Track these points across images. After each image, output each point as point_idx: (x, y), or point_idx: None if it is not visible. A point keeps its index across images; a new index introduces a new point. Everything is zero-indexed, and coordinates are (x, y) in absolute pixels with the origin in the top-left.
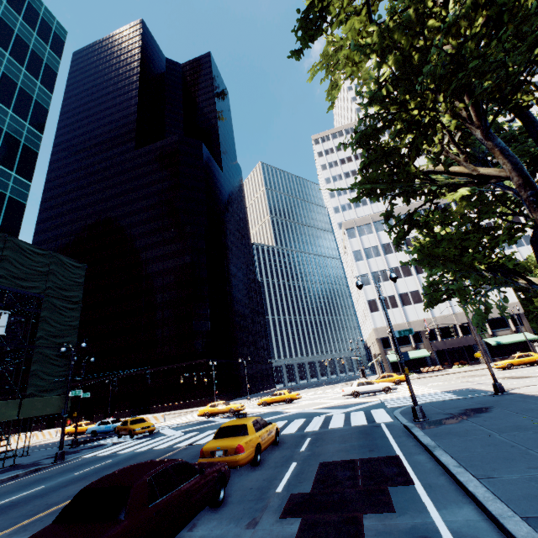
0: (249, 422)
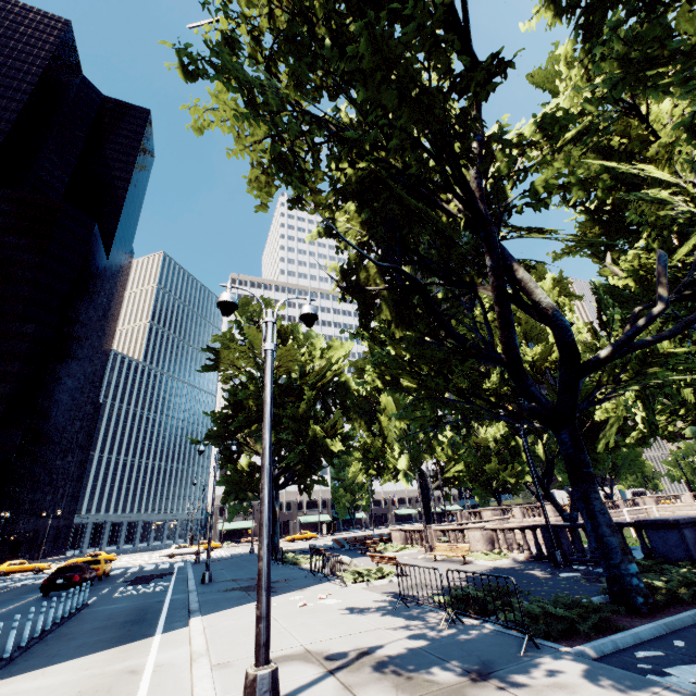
0: (102, 559)
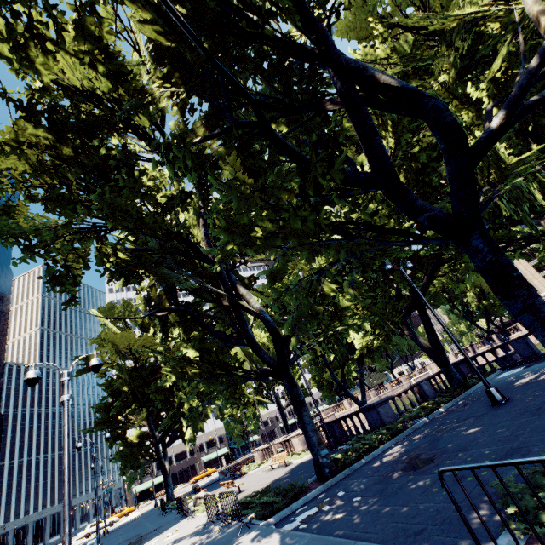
0: None
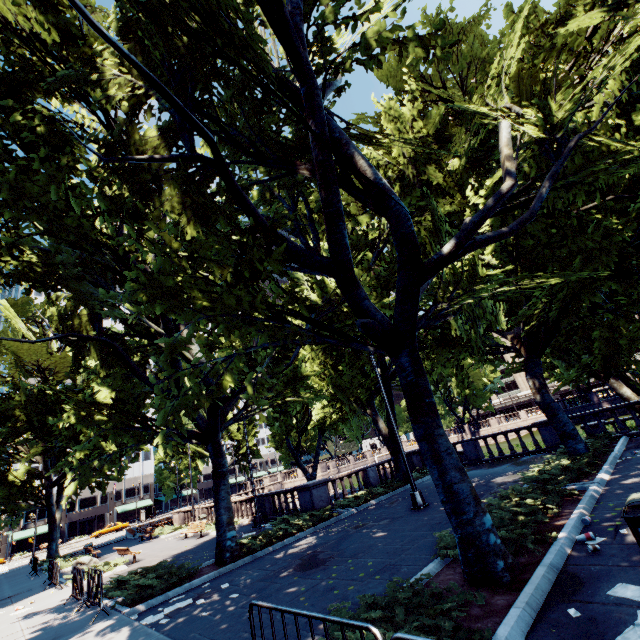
0: None
